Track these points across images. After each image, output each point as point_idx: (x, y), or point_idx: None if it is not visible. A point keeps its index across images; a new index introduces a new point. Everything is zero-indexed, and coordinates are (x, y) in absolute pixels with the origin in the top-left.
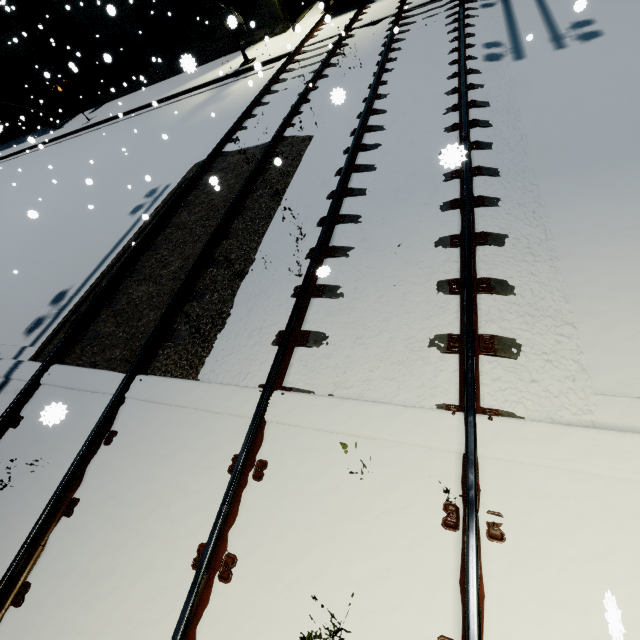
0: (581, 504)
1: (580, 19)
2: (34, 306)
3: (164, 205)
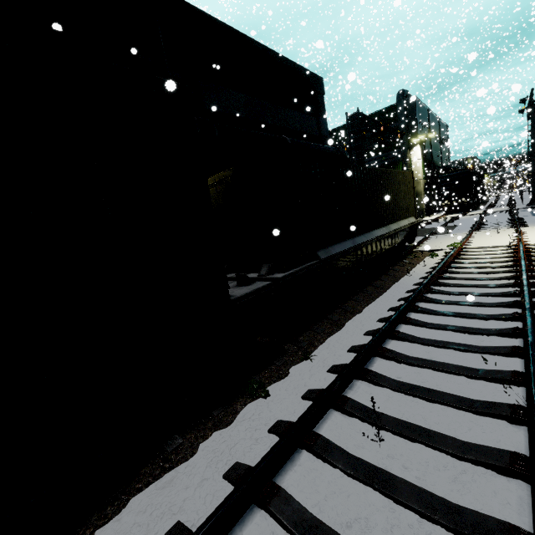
0: None
1: None
2: None
3: None
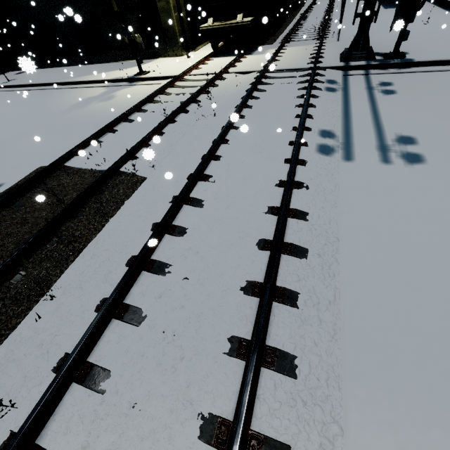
0: None
1: (404, 134)
2: None
3: None
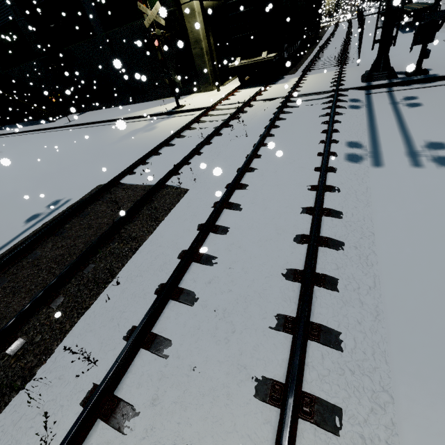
0: None
1: (434, 140)
2: None
3: (48, 224)
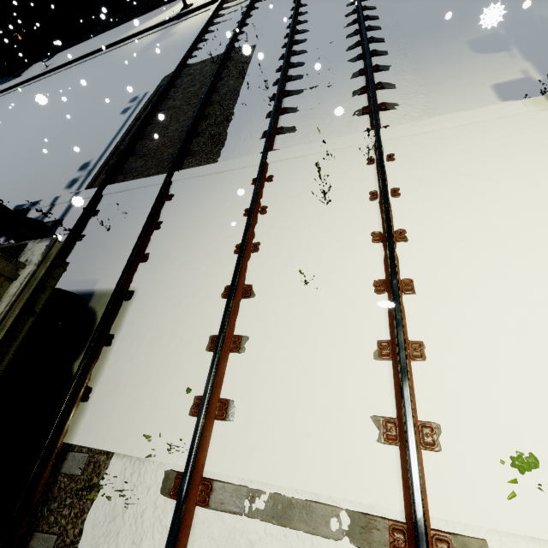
0: (426, 141)
1: None
2: (65, 175)
3: (150, 102)
